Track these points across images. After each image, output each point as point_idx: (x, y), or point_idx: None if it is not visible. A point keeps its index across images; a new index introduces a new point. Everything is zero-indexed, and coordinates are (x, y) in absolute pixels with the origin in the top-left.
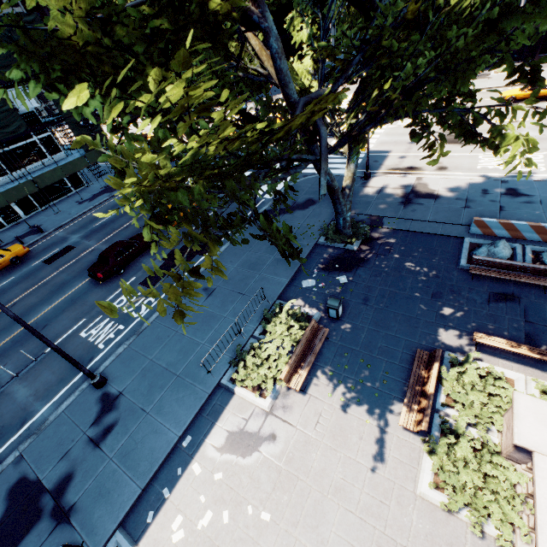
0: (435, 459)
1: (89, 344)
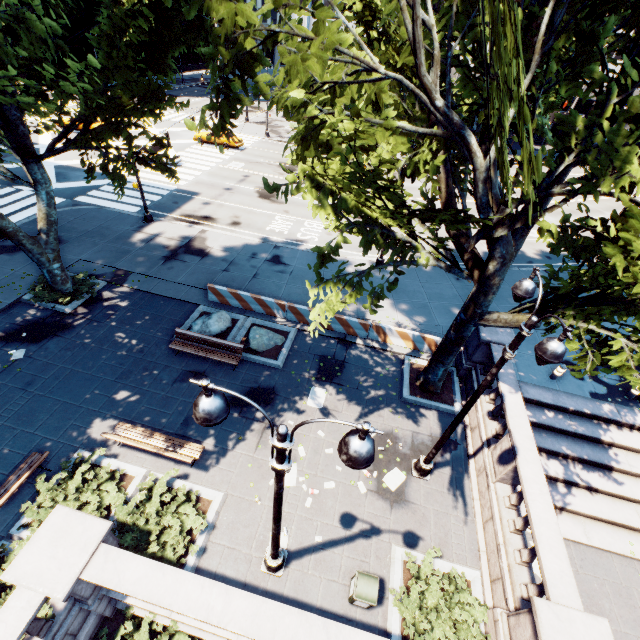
0: None
1: None
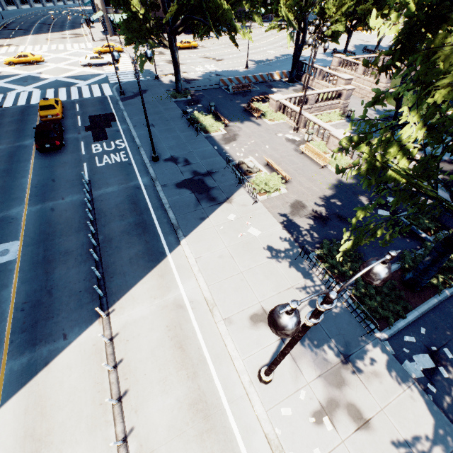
0: (267, 117)
1: (114, 164)
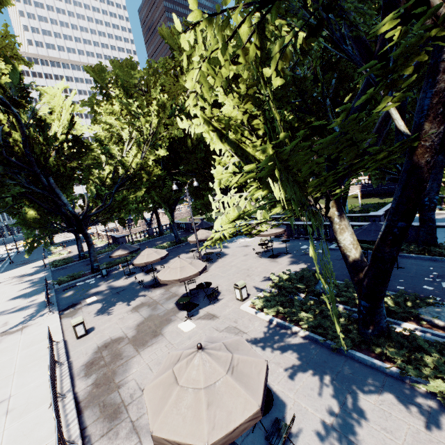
0: None
1: None
